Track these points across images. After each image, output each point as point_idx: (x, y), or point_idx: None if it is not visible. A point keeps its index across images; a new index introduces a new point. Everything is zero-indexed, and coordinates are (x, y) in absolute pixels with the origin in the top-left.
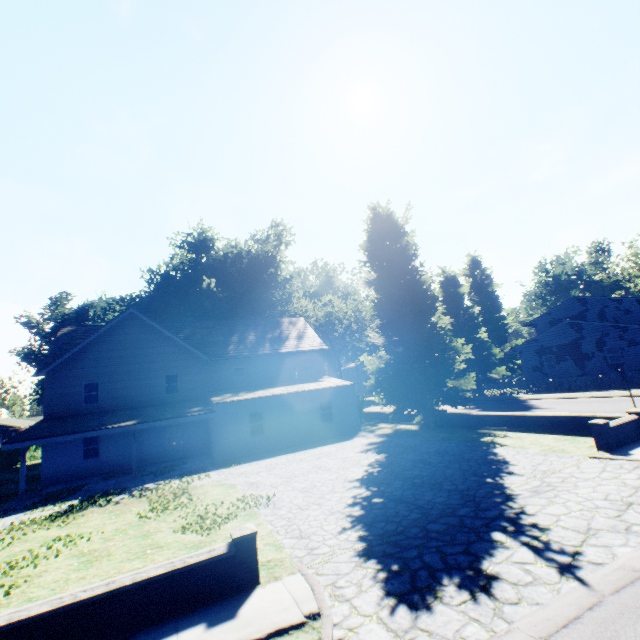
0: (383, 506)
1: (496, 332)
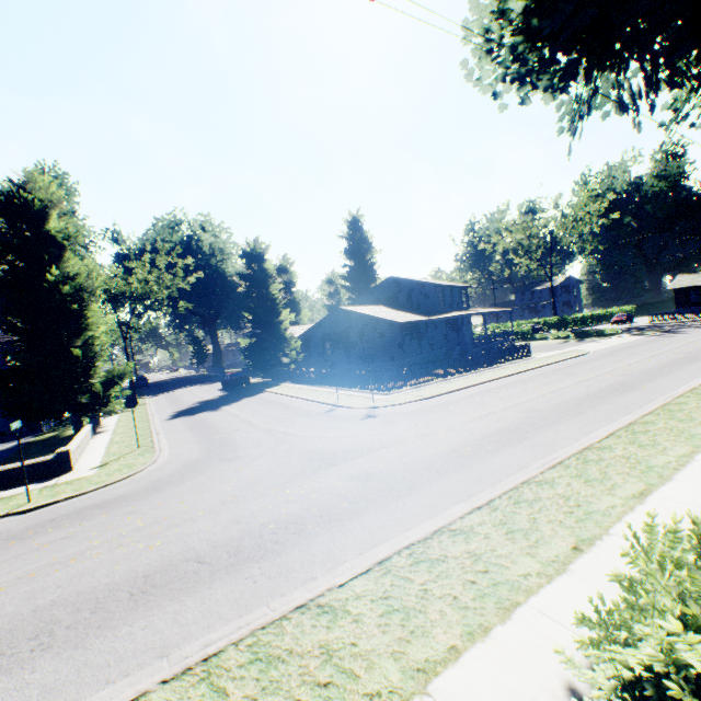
0: None
1: None
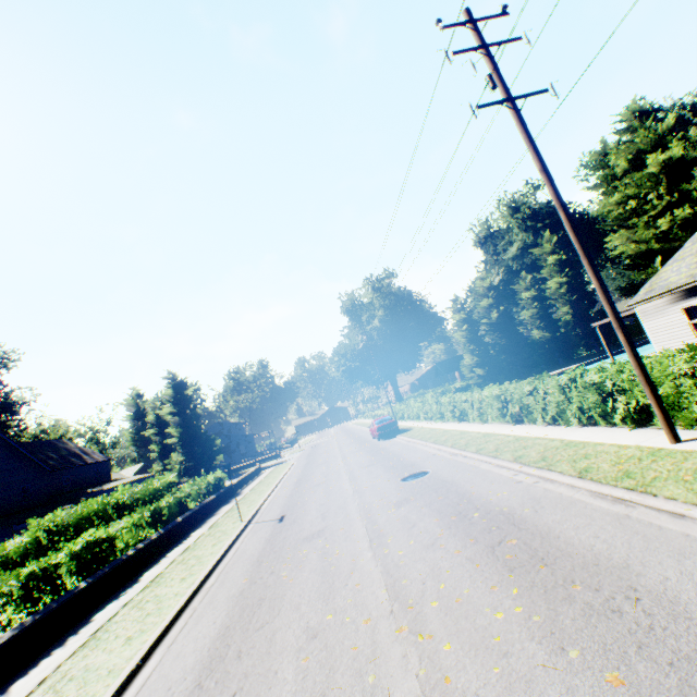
0: None
1: None
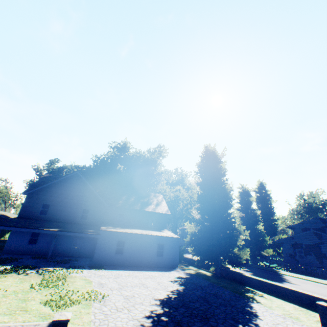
0: (165, 324)
1: (270, 227)
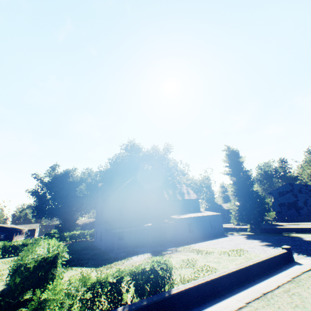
0: (293, 249)
1: None
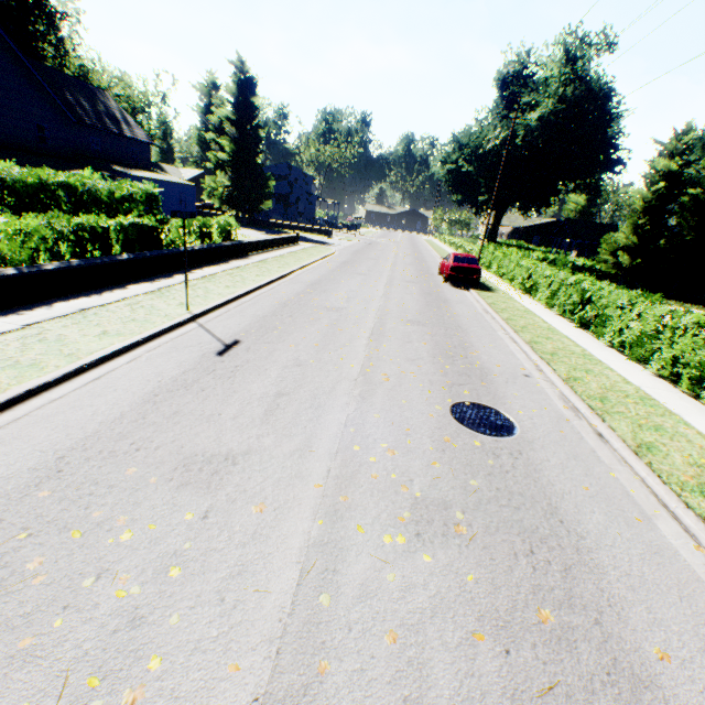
0: None
1: None
